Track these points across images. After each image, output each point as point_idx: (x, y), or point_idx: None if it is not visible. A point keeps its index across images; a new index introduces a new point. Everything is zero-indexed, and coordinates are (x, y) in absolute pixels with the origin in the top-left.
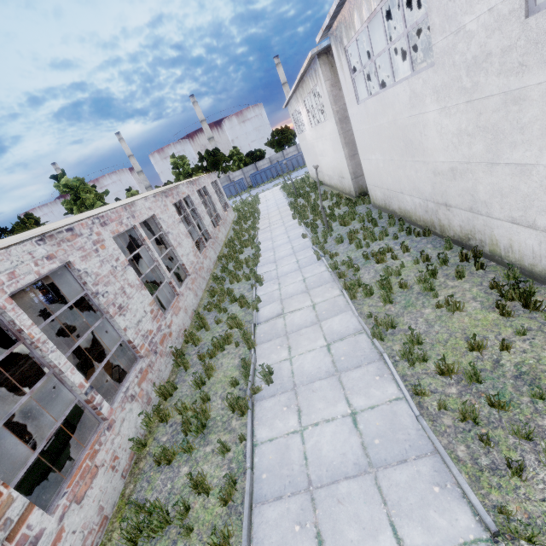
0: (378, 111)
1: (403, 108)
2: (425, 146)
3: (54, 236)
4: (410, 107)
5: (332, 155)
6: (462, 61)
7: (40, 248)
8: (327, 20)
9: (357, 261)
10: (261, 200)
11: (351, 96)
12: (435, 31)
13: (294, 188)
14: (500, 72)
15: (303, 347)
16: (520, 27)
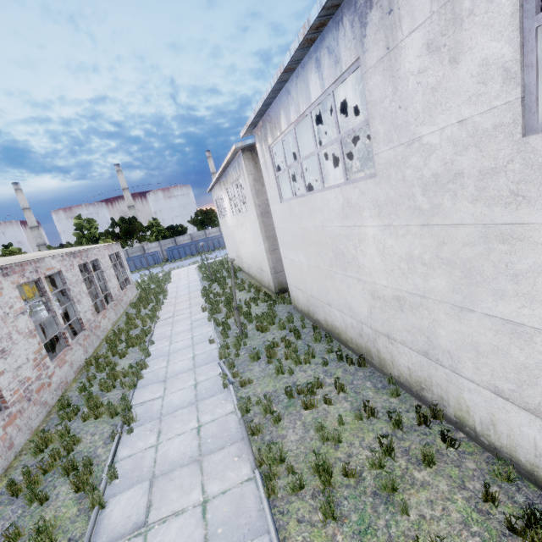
0: (303, 213)
1: (334, 216)
2: (361, 262)
3: None
4: (343, 216)
5: (252, 245)
6: (417, 177)
7: None
8: (252, 116)
9: (278, 399)
10: (173, 279)
11: (275, 193)
12: (378, 140)
13: (210, 272)
14: (477, 197)
15: None
16: (514, 147)
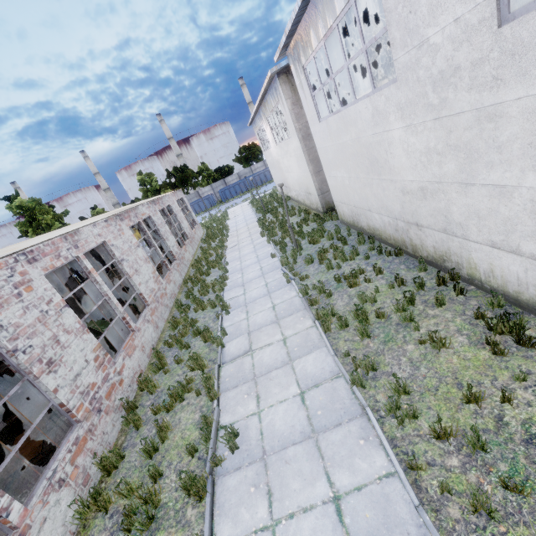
0: (340, 128)
1: (367, 126)
2: (391, 164)
3: None
4: (374, 124)
5: (297, 171)
6: (427, 77)
7: None
8: (283, 38)
9: (329, 284)
10: (230, 216)
11: (313, 114)
12: (396, 46)
13: (262, 204)
14: (471, 87)
15: (273, 396)
16: (493, 38)
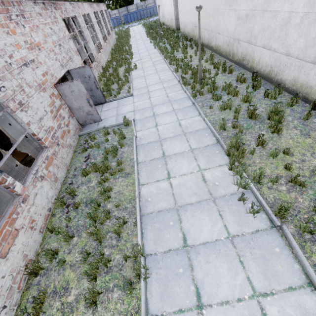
0: None
1: None
2: (193, 1)
3: (71, 4)
4: None
5: (169, 5)
6: None
7: (70, 6)
8: None
9: (168, 48)
10: (131, 31)
11: None
12: None
13: (149, 24)
14: None
15: (146, 64)
16: None
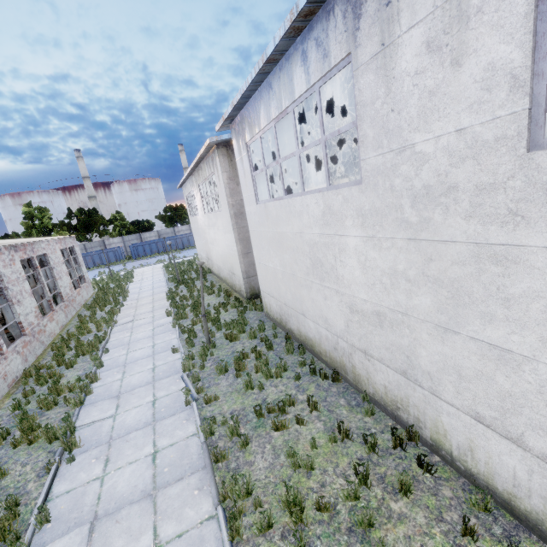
0: (281, 217)
1: (314, 223)
2: (340, 273)
3: None
4: (323, 223)
5: (223, 247)
6: (406, 188)
7: None
8: (229, 108)
9: (246, 418)
10: (136, 278)
11: (250, 194)
12: (366, 145)
13: (177, 273)
14: (471, 214)
15: None
16: (516, 162)
